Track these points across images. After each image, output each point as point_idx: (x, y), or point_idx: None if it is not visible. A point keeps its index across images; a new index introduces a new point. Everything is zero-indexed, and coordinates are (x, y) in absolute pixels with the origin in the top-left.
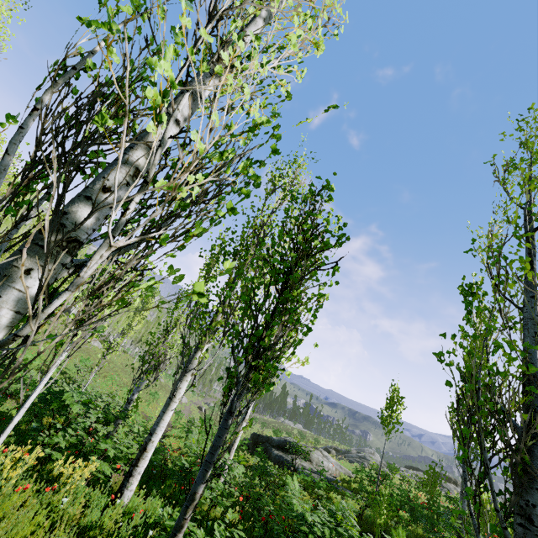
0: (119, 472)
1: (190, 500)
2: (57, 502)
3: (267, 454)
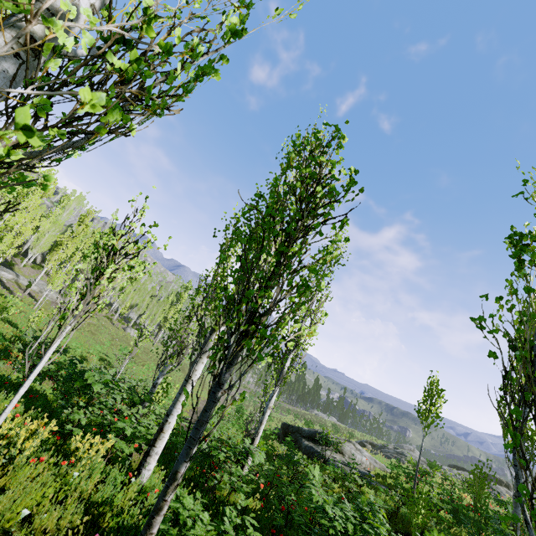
0: (142, 452)
1: (171, 480)
2: (73, 476)
3: (297, 444)
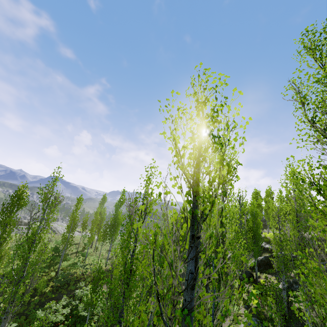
0: None
1: None
2: None
3: None
